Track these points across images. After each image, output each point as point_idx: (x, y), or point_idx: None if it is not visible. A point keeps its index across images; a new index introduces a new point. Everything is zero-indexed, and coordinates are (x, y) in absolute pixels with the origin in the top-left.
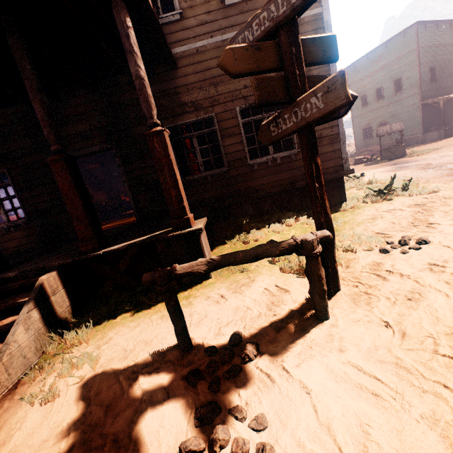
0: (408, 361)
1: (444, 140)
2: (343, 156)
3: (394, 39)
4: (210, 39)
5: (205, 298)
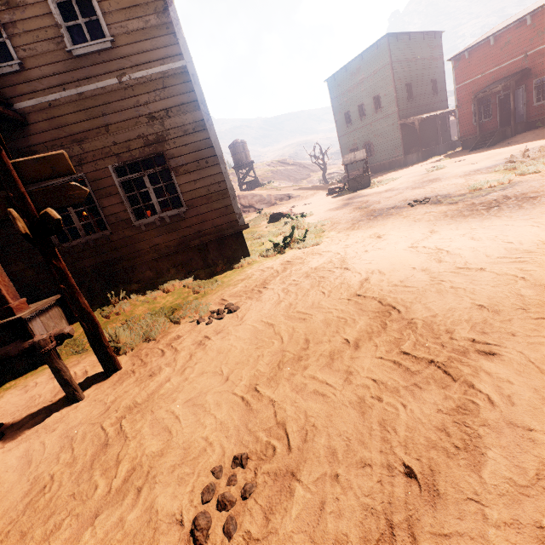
0: (79, 434)
1: (419, 164)
2: (236, 211)
3: (369, 50)
4: (63, 92)
5: (22, 387)
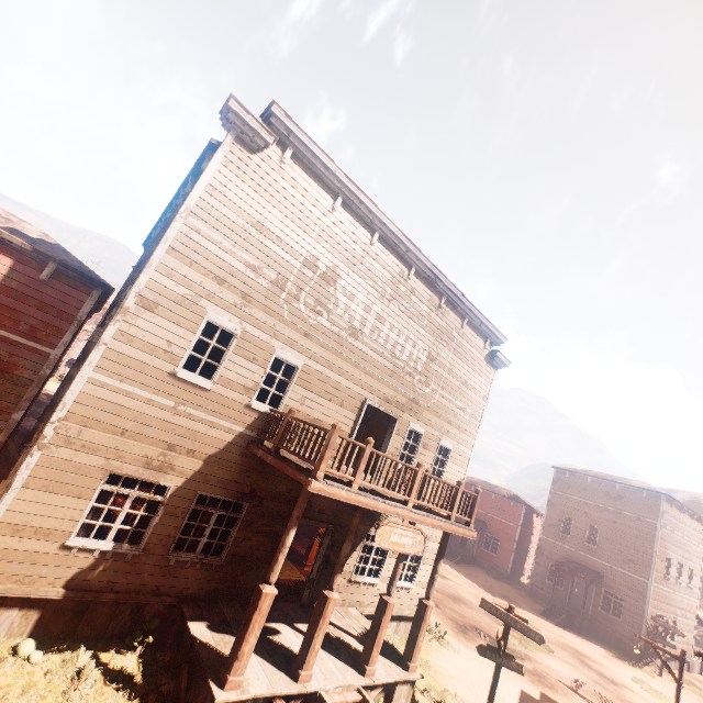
0: None
1: None
2: None
3: None
4: None
5: None
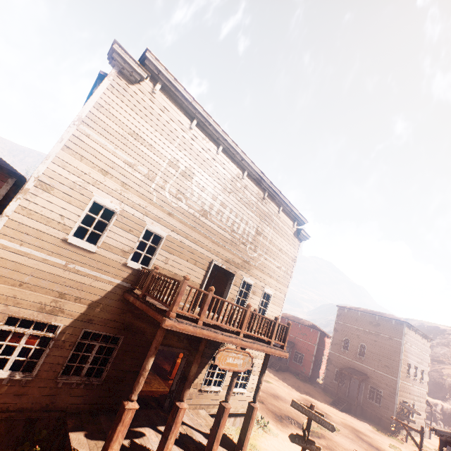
0: None
1: None
2: None
3: None
4: None
5: None
